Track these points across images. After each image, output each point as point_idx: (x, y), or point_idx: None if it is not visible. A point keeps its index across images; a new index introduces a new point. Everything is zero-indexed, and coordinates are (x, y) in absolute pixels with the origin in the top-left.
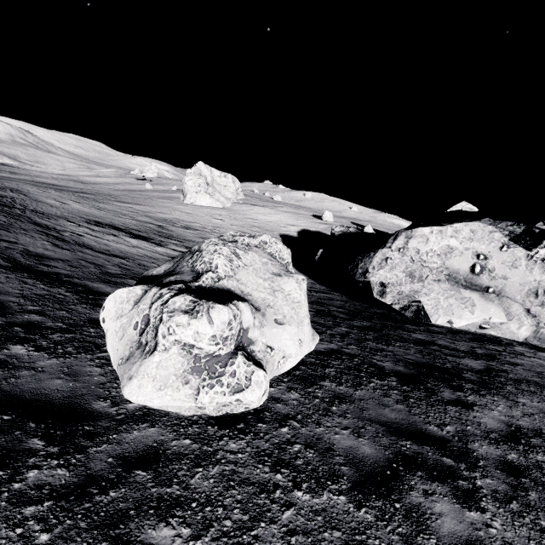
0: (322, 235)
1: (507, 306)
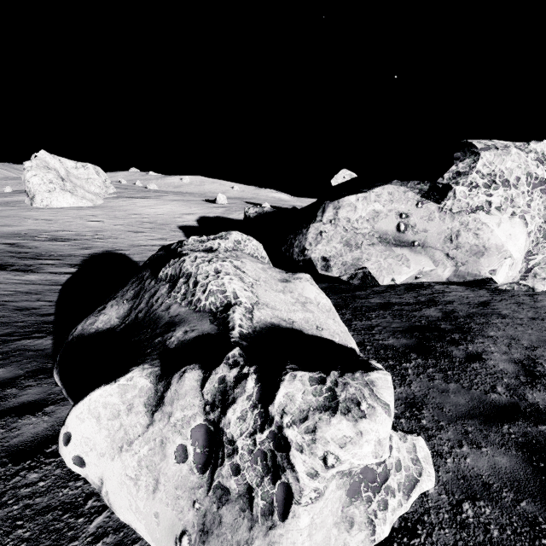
0: (223, 219)
1: (432, 255)
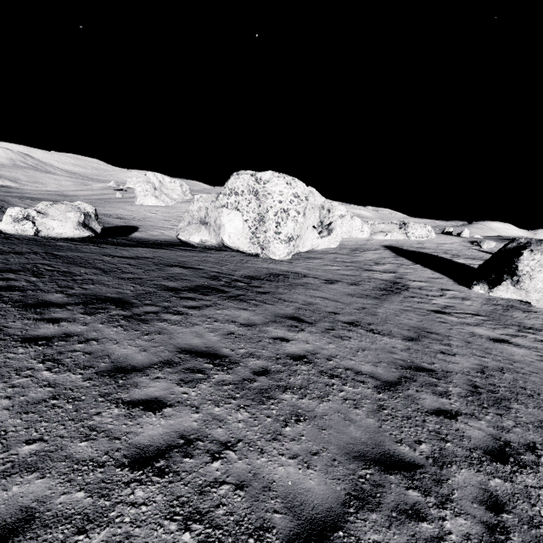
0: None
1: (210, 229)
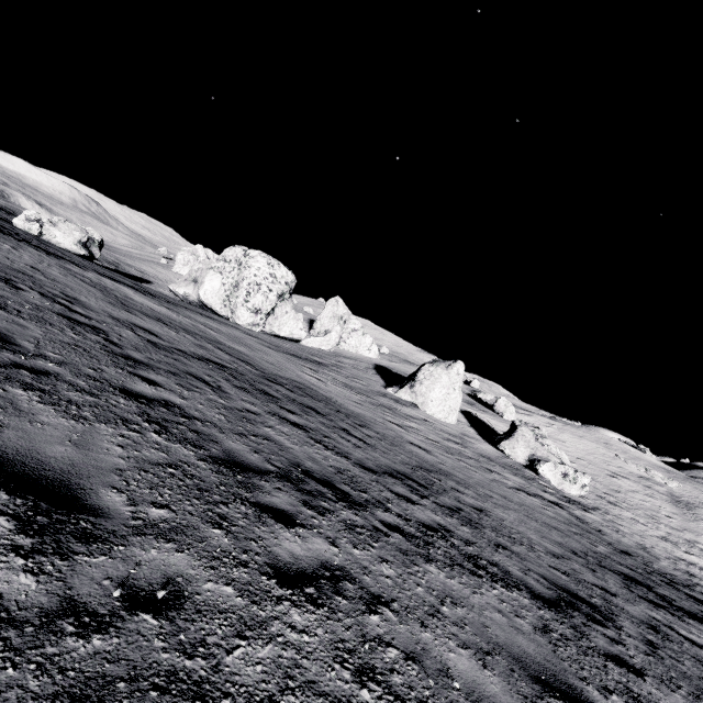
0: None
1: (196, 286)
